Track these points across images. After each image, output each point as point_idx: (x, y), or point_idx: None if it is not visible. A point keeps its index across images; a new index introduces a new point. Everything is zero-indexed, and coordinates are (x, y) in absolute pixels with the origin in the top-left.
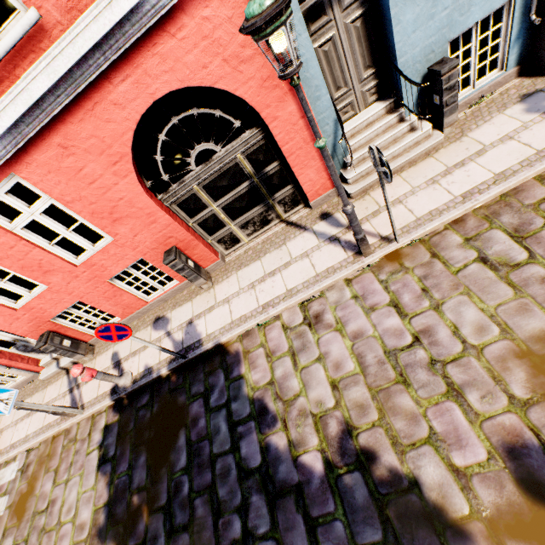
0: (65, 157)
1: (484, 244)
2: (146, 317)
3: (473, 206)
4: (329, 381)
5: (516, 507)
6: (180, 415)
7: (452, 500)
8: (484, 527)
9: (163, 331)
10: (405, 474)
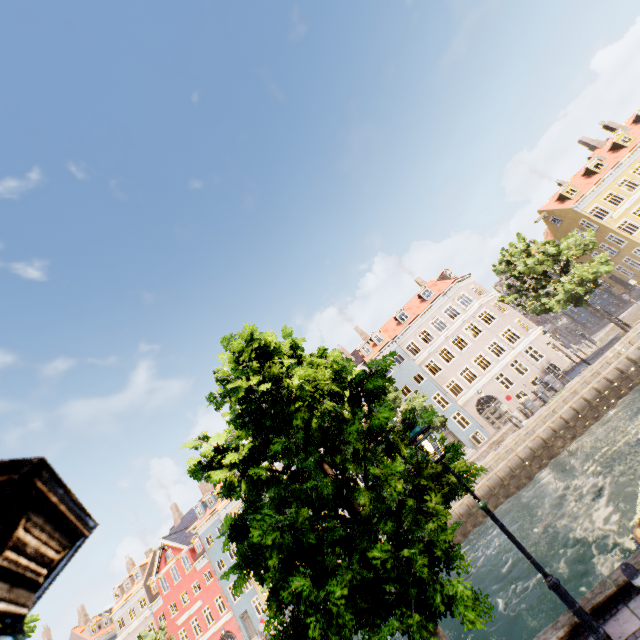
0: (212, 639)
1: None
2: None
3: None
4: None
5: None
6: None
7: None
8: None
9: None
10: None
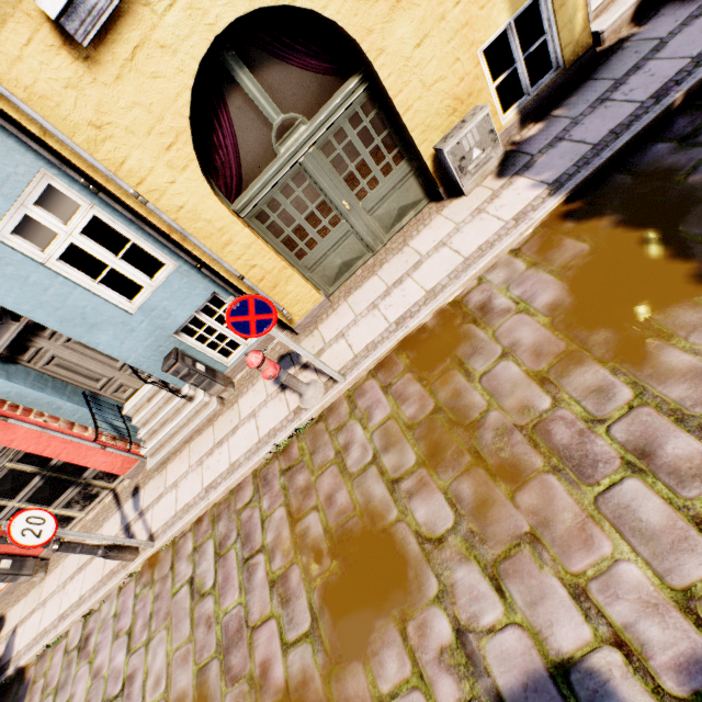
0: None
1: (199, 559)
2: None
3: (209, 504)
4: None
5: None
6: None
7: None
8: None
9: None
10: None
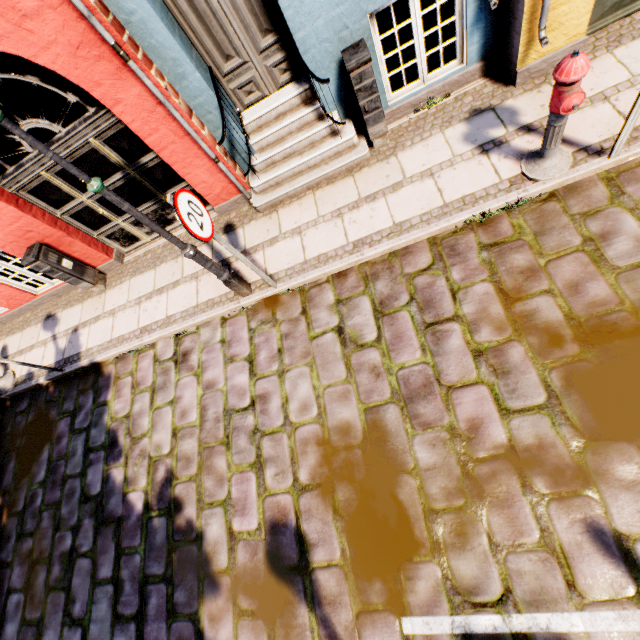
0: None
1: (349, 312)
2: (40, 311)
3: (359, 261)
4: (173, 428)
5: (257, 571)
6: (49, 429)
7: (219, 556)
8: (231, 582)
9: (50, 333)
10: (197, 528)
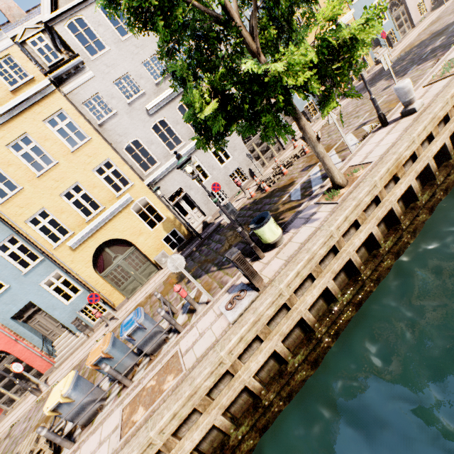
0: None
1: None
2: None
3: (72, 367)
4: None
5: None
6: None
7: None
8: None
9: None
10: None
